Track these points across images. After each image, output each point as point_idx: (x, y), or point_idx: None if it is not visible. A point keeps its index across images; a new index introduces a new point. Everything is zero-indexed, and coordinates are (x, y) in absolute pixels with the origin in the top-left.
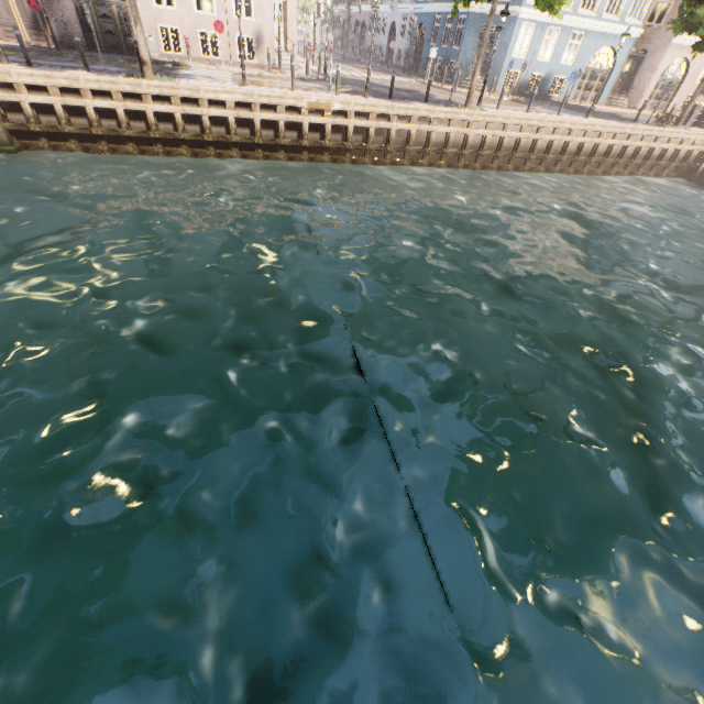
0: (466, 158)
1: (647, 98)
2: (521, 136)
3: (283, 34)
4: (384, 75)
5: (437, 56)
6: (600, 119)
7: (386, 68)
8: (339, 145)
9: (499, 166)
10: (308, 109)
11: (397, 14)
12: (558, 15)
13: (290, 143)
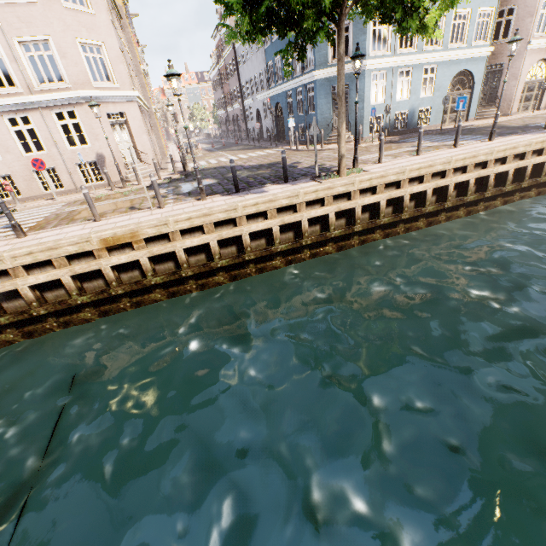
0: (360, 231)
1: (517, 102)
2: (427, 187)
3: (133, 148)
4: (253, 151)
5: (297, 124)
6: (504, 136)
7: (257, 144)
8: (170, 276)
9: (407, 227)
10: (105, 248)
11: (258, 103)
12: (433, 36)
13: (93, 297)
